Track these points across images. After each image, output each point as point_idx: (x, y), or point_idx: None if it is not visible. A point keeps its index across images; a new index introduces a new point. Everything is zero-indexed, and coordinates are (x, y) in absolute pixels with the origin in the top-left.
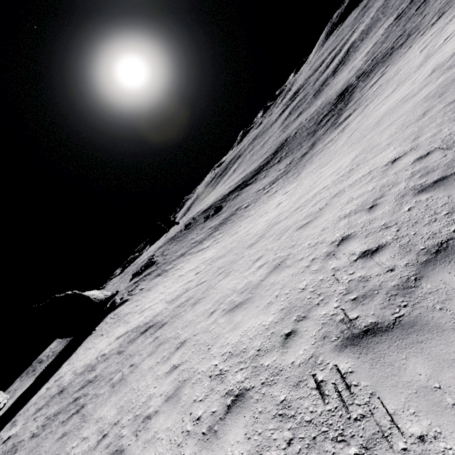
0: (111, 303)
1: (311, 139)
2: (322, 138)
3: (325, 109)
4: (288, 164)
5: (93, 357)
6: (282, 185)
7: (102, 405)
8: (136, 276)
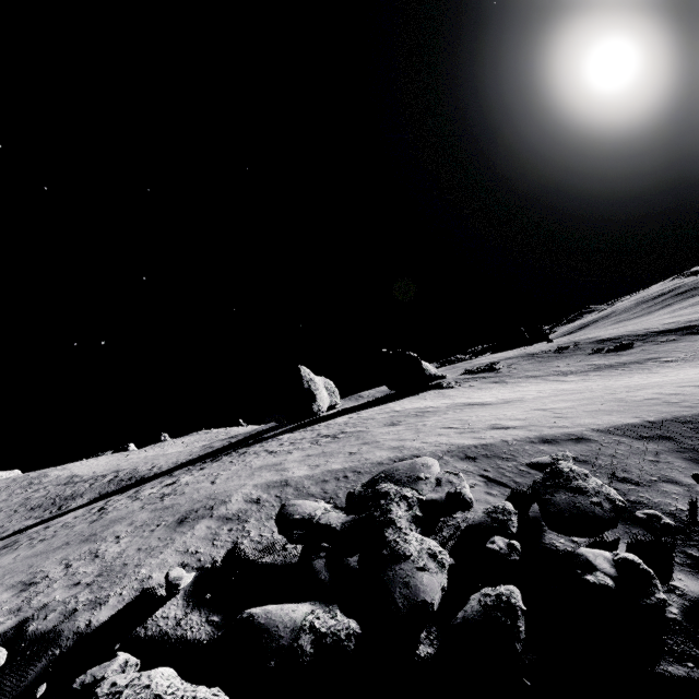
0: (438, 383)
1: None
2: None
3: None
4: None
5: (420, 406)
6: None
7: (440, 415)
8: (468, 373)
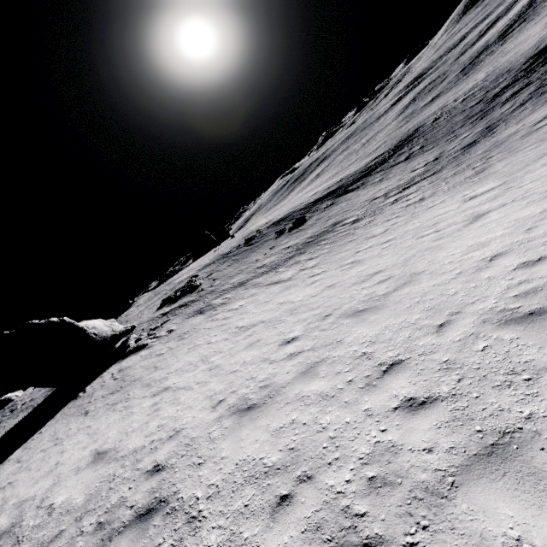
0: (122, 344)
1: (480, 123)
2: (514, 117)
3: (503, 80)
4: (431, 161)
5: (41, 487)
6: (434, 189)
7: None
8: (167, 303)
